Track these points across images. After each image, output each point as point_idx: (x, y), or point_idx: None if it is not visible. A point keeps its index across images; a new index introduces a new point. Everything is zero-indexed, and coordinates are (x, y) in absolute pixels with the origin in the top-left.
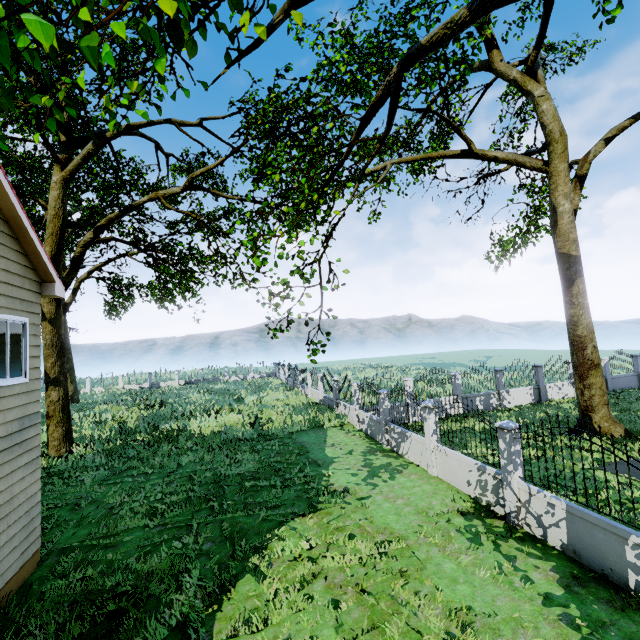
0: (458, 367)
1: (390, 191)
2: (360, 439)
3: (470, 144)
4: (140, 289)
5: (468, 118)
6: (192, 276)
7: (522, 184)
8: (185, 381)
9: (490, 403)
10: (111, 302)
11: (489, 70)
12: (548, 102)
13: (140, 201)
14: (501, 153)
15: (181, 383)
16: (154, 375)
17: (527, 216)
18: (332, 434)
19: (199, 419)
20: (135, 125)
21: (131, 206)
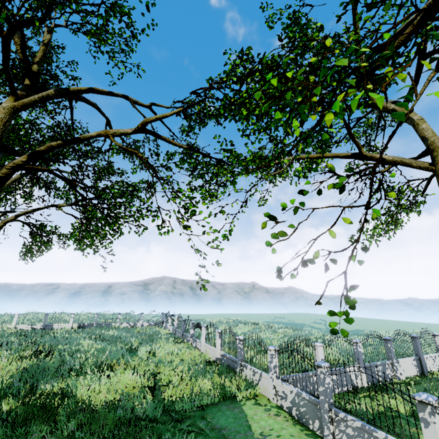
0: (309, 328)
1: (275, 185)
2: (290, 425)
3: (361, 148)
4: (59, 237)
5: (342, 139)
6: (116, 222)
7: (389, 185)
8: (78, 324)
9: (386, 374)
10: (29, 245)
11: (367, 106)
12: (426, 123)
13: (88, 135)
14: (388, 156)
15: (74, 326)
16: (50, 315)
17: (389, 210)
18: (251, 413)
19: (89, 378)
20: (97, 90)
21: (77, 138)
